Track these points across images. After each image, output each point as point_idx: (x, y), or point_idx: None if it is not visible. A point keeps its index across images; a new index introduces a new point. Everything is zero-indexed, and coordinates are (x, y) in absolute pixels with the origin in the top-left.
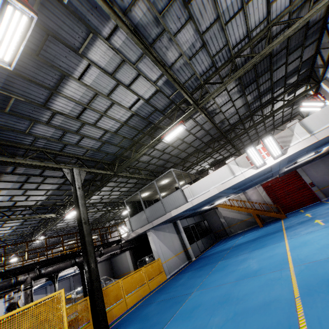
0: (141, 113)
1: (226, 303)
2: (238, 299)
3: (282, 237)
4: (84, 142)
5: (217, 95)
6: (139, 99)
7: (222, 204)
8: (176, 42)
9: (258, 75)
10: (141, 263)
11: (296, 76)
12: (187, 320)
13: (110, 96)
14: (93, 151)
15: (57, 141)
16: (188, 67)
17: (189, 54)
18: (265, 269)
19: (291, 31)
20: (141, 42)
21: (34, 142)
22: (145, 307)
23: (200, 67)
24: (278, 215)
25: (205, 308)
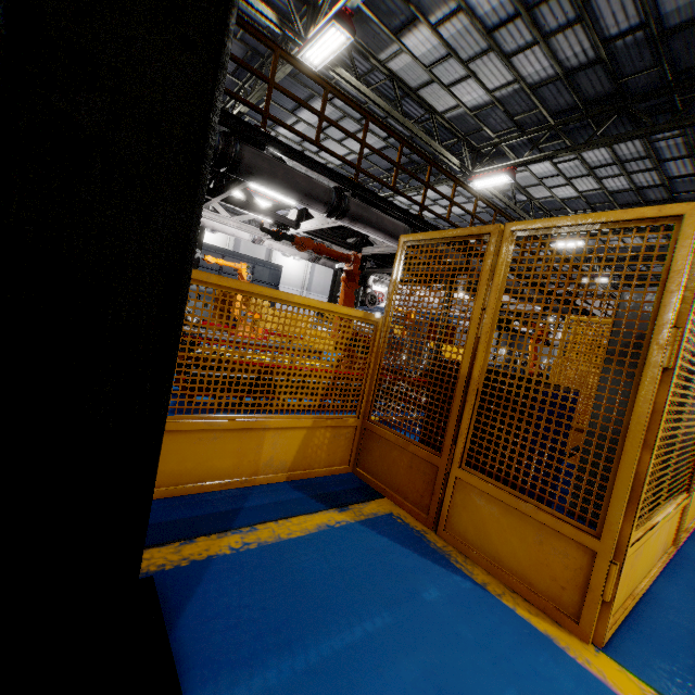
0: None
1: None
2: None
3: None
4: None
5: None
6: None
7: None
8: None
9: None
10: None
11: None
12: None
13: None
14: None
15: None
16: None
17: None
18: None
19: None
20: None
21: None
22: None
23: None
24: None
25: None
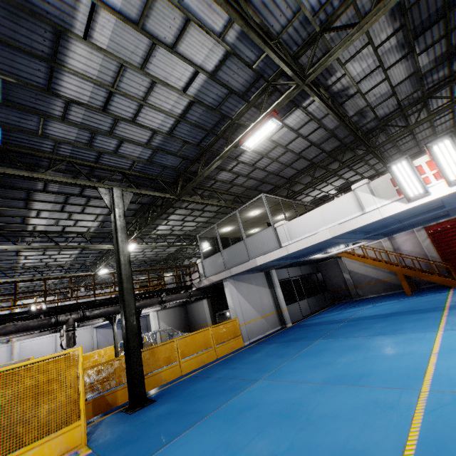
0: (206, 100)
1: (288, 420)
2: (308, 420)
3: (435, 322)
4: (125, 149)
5: (351, 57)
6: (196, 73)
7: (348, 253)
8: None
9: (452, 2)
10: (221, 317)
11: None
12: (227, 425)
13: (146, 68)
14: (143, 164)
15: (86, 147)
16: None
17: None
18: (377, 377)
19: None
20: None
21: (56, 149)
22: (198, 381)
23: None
24: (444, 281)
25: (259, 415)
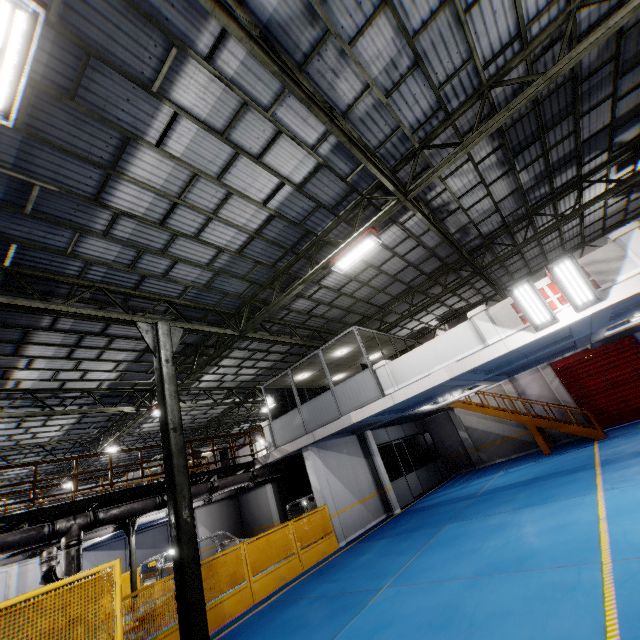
0: (289, 214)
1: (445, 629)
2: (472, 623)
3: (591, 483)
4: (178, 272)
5: (451, 172)
6: (282, 185)
7: (463, 402)
8: (355, 59)
9: (546, 125)
10: (295, 511)
11: (637, 125)
12: None
13: (224, 179)
14: (199, 290)
15: (128, 269)
16: (385, 113)
17: (385, 83)
18: (543, 556)
19: (625, 15)
20: (273, 60)
21: (85, 271)
22: (286, 606)
23: (411, 111)
24: (586, 432)
25: (400, 632)
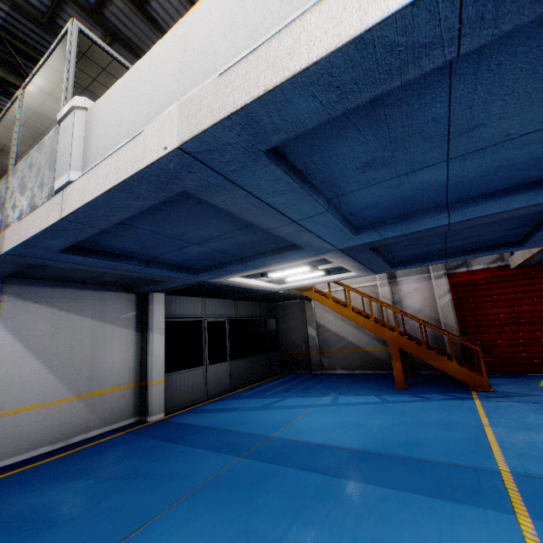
0: None
1: None
2: None
3: None
4: None
5: None
6: None
7: (323, 294)
8: None
9: None
10: None
11: None
12: None
13: None
14: None
15: None
16: None
17: None
18: None
19: None
20: None
21: None
22: None
23: None
24: (466, 375)
25: None
